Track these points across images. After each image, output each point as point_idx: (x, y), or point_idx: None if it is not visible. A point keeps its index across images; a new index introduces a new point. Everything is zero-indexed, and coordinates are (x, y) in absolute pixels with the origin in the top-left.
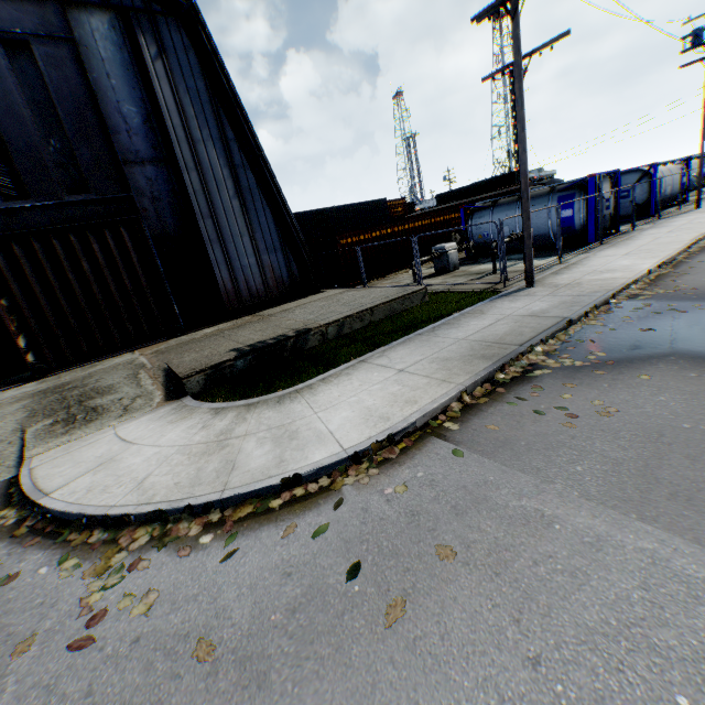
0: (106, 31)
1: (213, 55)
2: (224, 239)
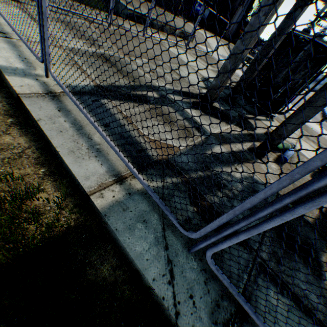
0: None
1: None
2: (236, 15)
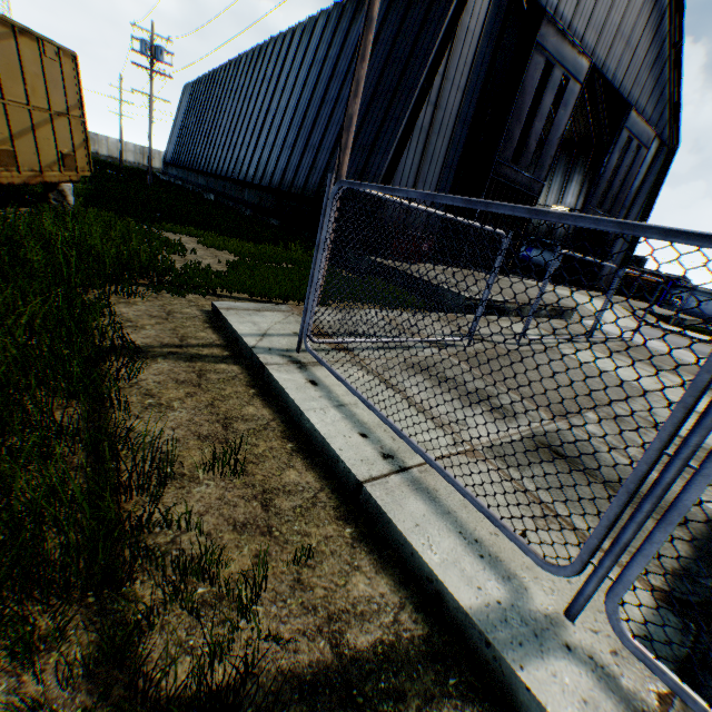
0: (652, 148)
1: (664, 169)
2: (611, 252)
